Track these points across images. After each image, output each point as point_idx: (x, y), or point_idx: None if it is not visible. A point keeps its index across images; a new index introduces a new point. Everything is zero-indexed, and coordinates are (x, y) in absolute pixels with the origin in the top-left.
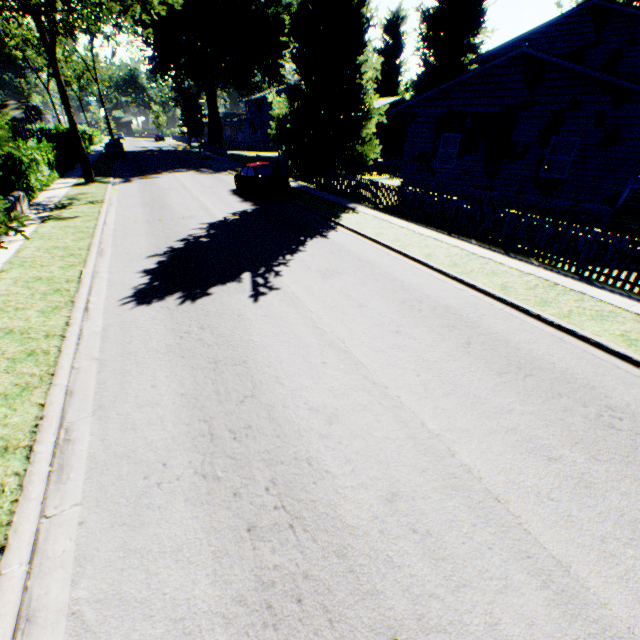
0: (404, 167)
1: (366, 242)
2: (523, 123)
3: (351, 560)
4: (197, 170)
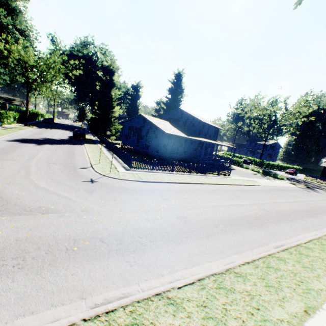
0: (122, 138)
1: (83, 147)
2: (143, 131)
3: (8, 155)
4: (70, 131)
